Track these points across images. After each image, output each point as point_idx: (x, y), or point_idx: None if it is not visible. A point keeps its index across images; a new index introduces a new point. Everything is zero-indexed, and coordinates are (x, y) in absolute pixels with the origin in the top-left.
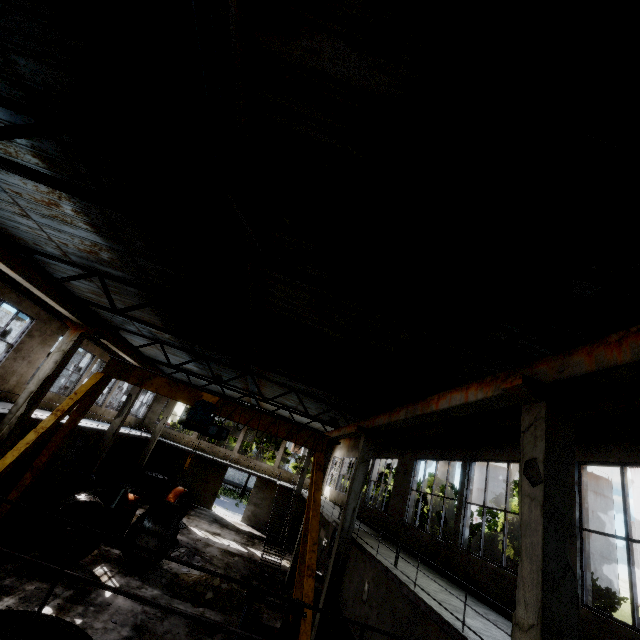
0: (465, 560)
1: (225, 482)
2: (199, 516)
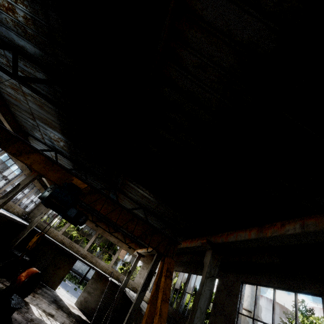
0: None
1: (72, 270)
2: (43, 295)
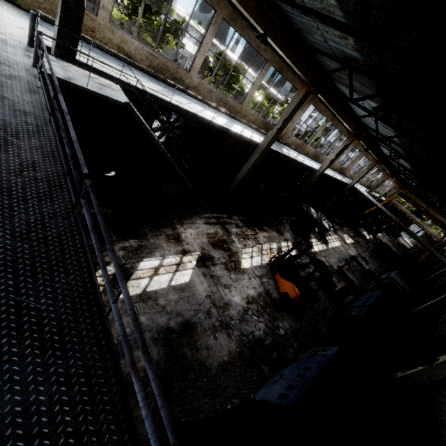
0: None
1: None
2: None
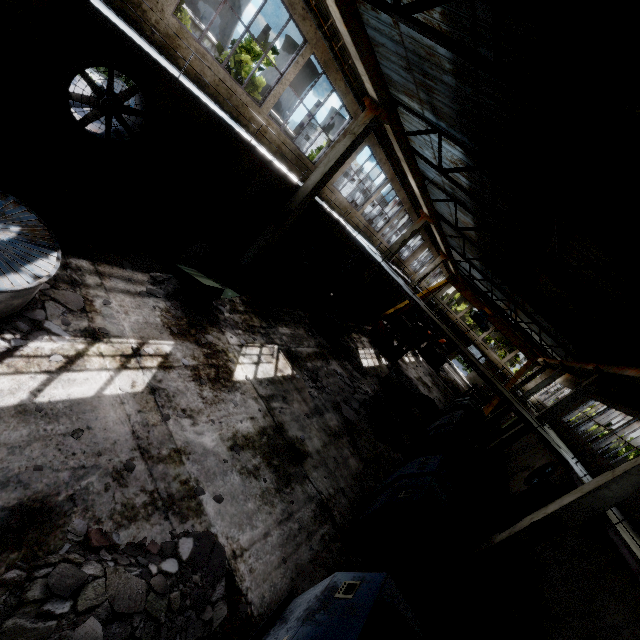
0: (571, 433)
1: None
2: None
